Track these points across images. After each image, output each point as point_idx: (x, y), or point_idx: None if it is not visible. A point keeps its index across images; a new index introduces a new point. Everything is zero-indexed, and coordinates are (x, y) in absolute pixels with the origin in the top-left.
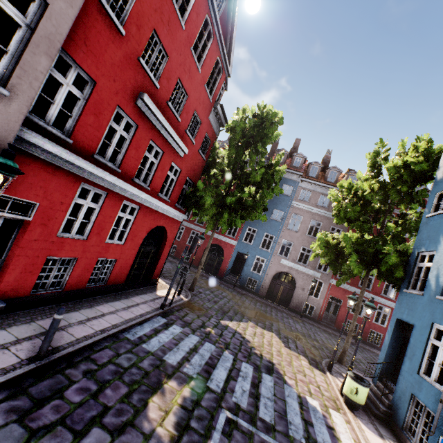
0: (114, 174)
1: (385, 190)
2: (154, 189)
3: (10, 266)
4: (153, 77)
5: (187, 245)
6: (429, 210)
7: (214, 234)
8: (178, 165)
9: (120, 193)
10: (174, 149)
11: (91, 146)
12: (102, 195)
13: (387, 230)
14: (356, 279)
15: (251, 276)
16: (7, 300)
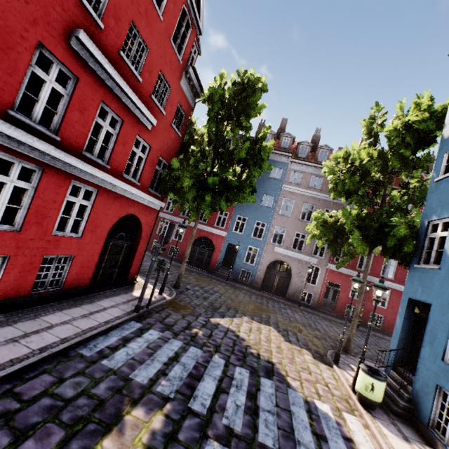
0: (50, 142)
1: (384, 158)
2: (116, 168)
3: None
4: (91, 9)
5: (174, 240)
6: (438, 173)
7: (202, 226)
8: (146, 140)
9: (64, 169)
10: (137, 119)
11: (1, 97)
12: (35, 171)
13: (391, 201)
14: (353, 261)
15: (244, 268)
16: None
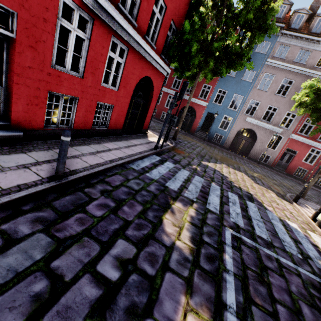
0: None
1: None
2: (141, 27)
3: (12, 94)
4: None
5: (165, 108)
6: None
7: (188, 97)
8: None
9: (107, 22)
10: None
11: None
12: (88, 22)
13: None
14: (316, 134)
15: (218, 132)
16: (24, 131)
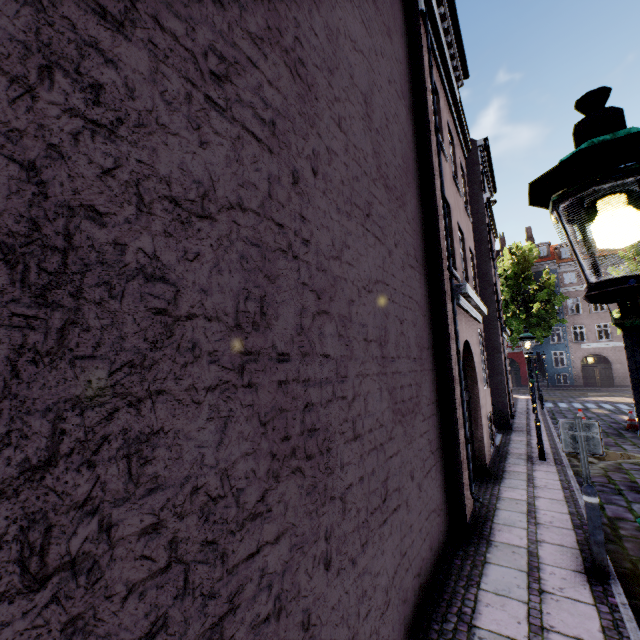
0: None
1: None
2: None
3: None
4: None
5: None
6: None
7: None
8: None
9: None
10: None
11: None
12: None
13: None
14: None
15: (557, 372)
16: None
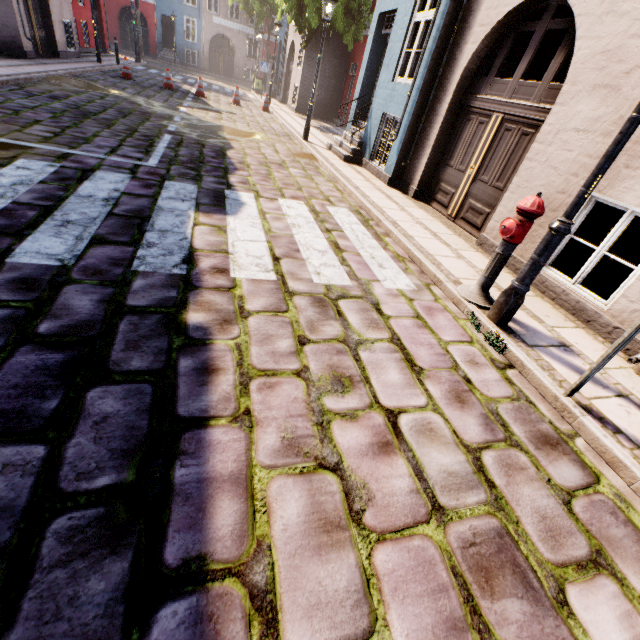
0: None
1: None
2: None
3: None
4: None
5: None
6: None
7: None
8: None
9: None
10: None
11: None
12: None
13: None
14: None
15: (188, 47)
16: None
